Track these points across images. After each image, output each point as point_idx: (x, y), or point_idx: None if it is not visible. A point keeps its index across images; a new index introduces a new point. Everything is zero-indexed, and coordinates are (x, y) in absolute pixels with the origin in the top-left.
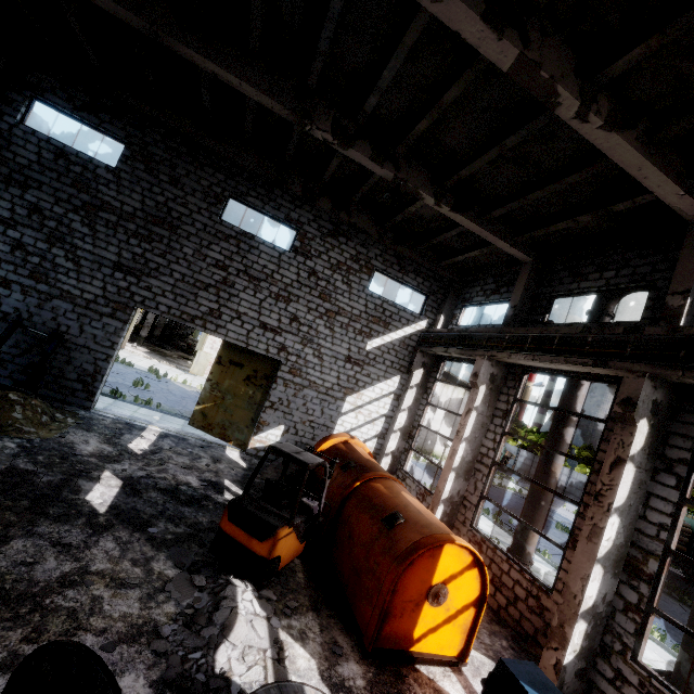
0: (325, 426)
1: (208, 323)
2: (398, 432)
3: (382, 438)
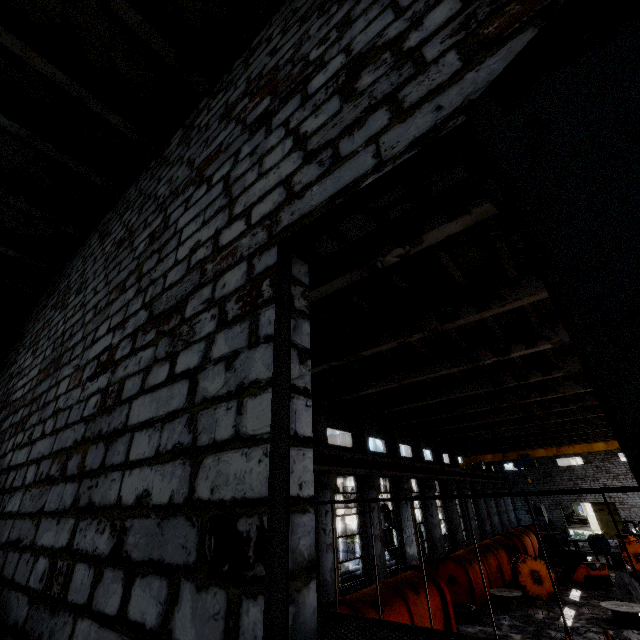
0: None
1: (580, 499)
2: None
3: None
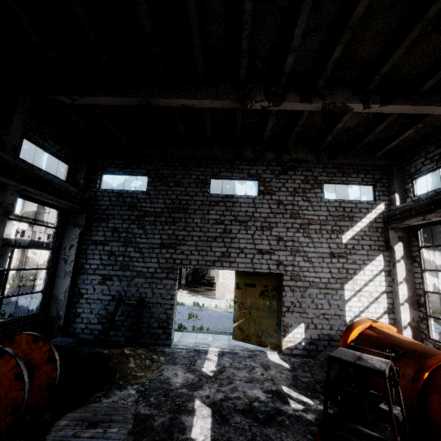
0: (337, 315)
1: (224, 262)
2: (405, 303)
3: (391, 313)
